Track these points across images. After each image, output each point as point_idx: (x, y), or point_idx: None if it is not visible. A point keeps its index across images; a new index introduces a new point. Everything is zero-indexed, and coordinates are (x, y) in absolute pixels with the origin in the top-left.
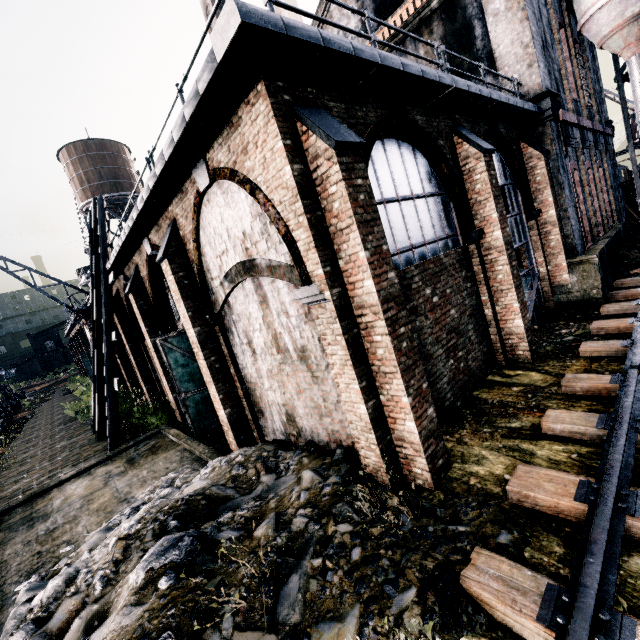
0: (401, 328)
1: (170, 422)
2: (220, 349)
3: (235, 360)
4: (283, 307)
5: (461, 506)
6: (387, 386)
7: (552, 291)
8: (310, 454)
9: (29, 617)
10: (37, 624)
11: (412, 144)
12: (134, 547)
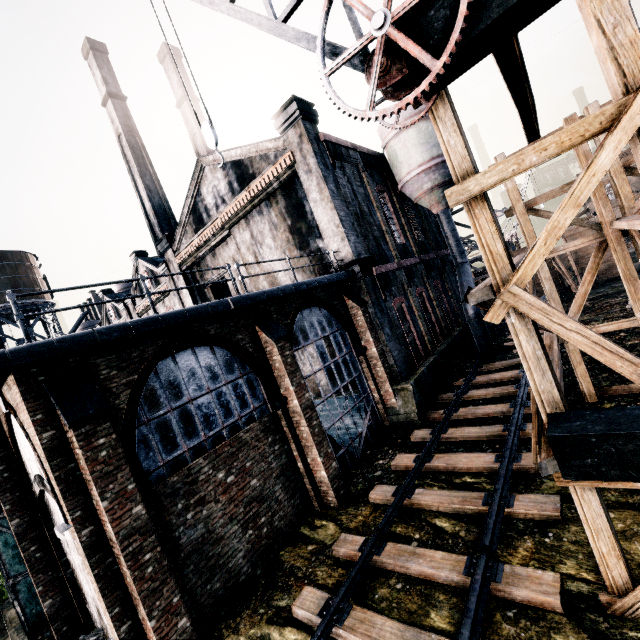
0: (147, 555)
1: None
2: (44, 535)
3: (60, 544)
4: None
5: None
6: (139, 608)
7: (387, 412)
8: None
9: None
10: None
11: (211, 344)
12: None
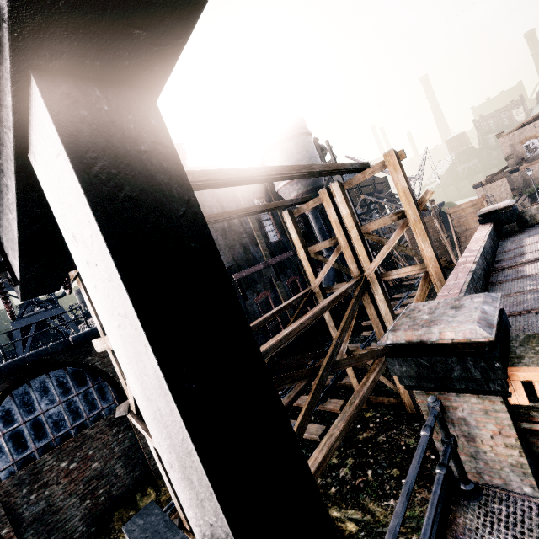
0: None
1: None
2: None
3: None
4: None
5: None
6: None
7: None
8: None
9: None
10: None
11: (65, 367)
12: None
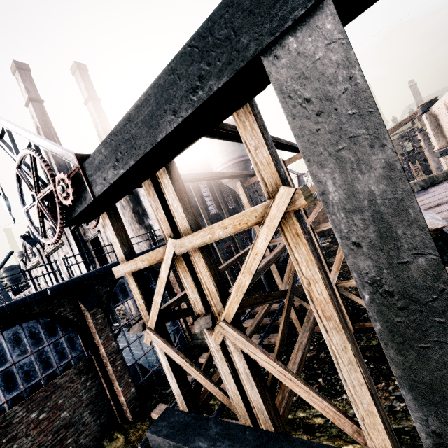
0: None
1: None
2: None
3: None
4: None
5: None
6: None
7: (192, 337)
8: None
9: None
10: None
11: (37, 318)
12: None
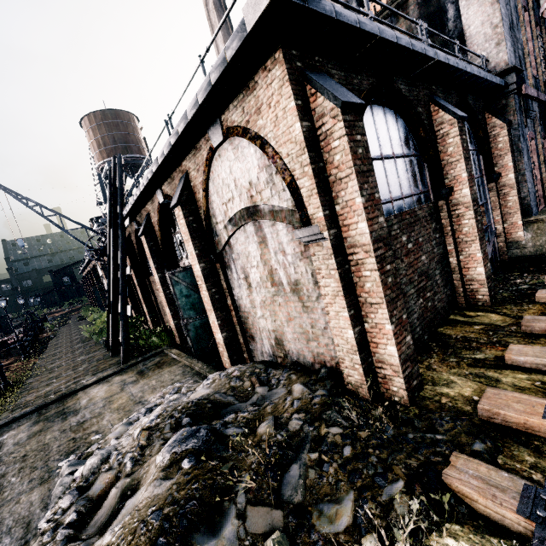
0: (387, 265)
1: (171, 344)
2: (219, 283)
3: (232, 292)
4: (280, 246)
5: (436, 419)
6: (372, 315)
7: (507, 246)
8: (297, 372)
9: (73, 485)
10: (80, 491)
11: (395, 110)
12: (155, 436)
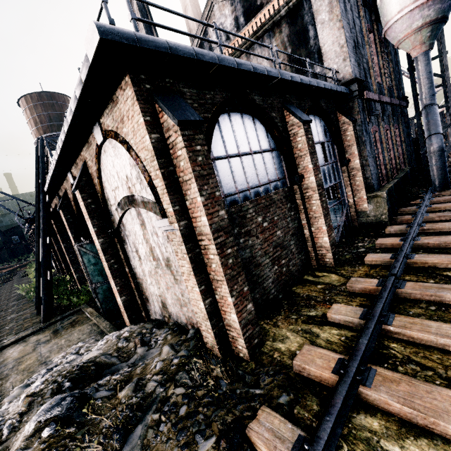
0: (228, 249)
1: (89, 302)
2: (118, 254)
3: (129, 262)
4: (154, 230)
5: (263, 374)
6: (219, 289)
7: (357, 215)
8: (173, 332)
9: None
10: None
11: (252, 115)
12: (36, 402)
